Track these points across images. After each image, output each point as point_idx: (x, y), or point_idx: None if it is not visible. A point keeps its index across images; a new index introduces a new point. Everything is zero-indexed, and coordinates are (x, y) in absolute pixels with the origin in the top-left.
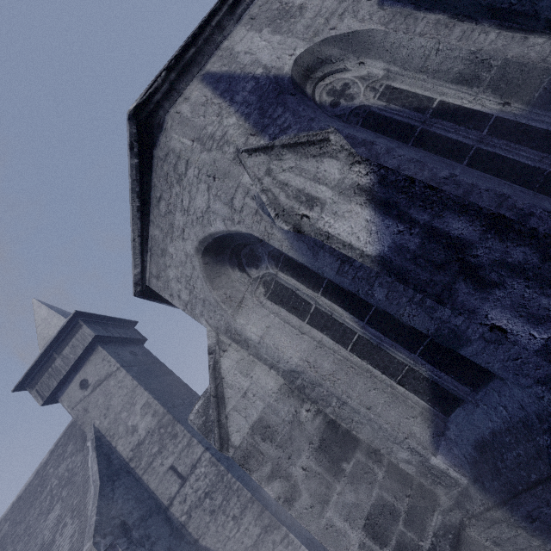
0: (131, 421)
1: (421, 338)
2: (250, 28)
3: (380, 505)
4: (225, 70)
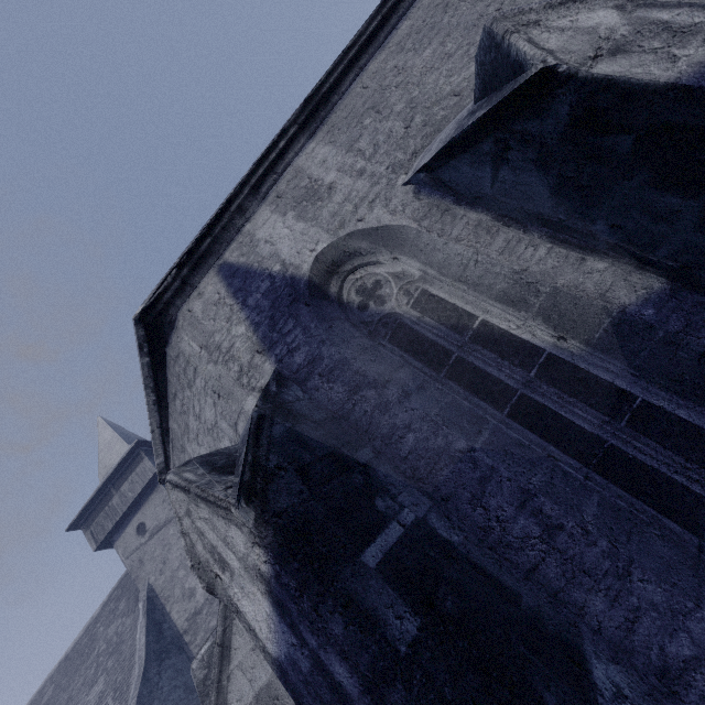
0: (189, 582)
1: None
2: (275, 210)
3: None
4: (243, 261)
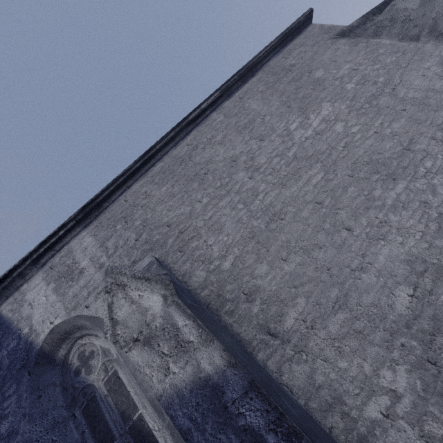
0: None
1: None
2: (45, 278)
3: None
4: (10, 316)
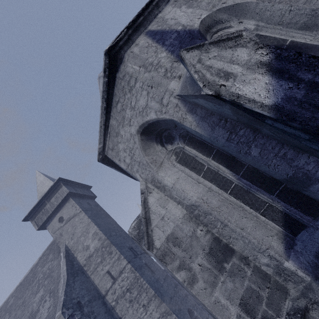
0: (86, 242)
1: (278, 185)
2: (174, 6)
3: (249, 292)
4: (160, 28)
